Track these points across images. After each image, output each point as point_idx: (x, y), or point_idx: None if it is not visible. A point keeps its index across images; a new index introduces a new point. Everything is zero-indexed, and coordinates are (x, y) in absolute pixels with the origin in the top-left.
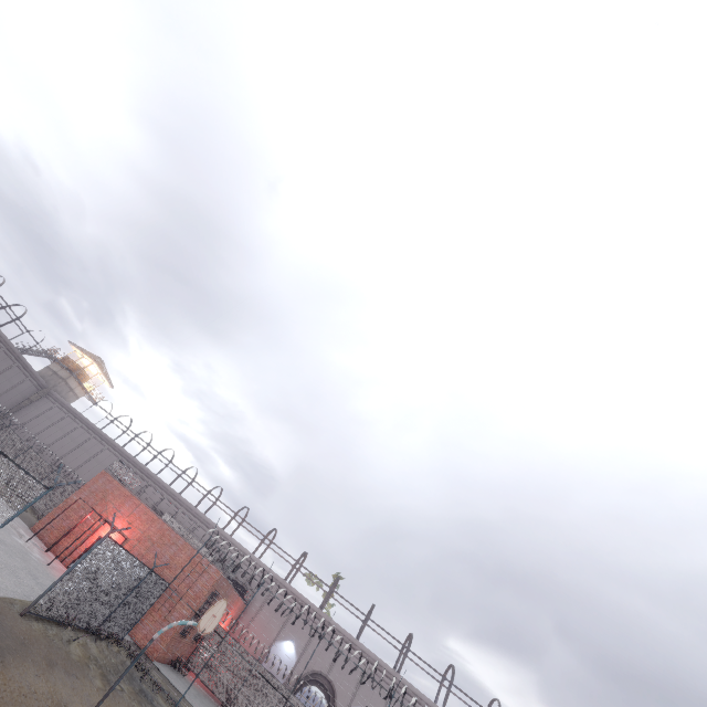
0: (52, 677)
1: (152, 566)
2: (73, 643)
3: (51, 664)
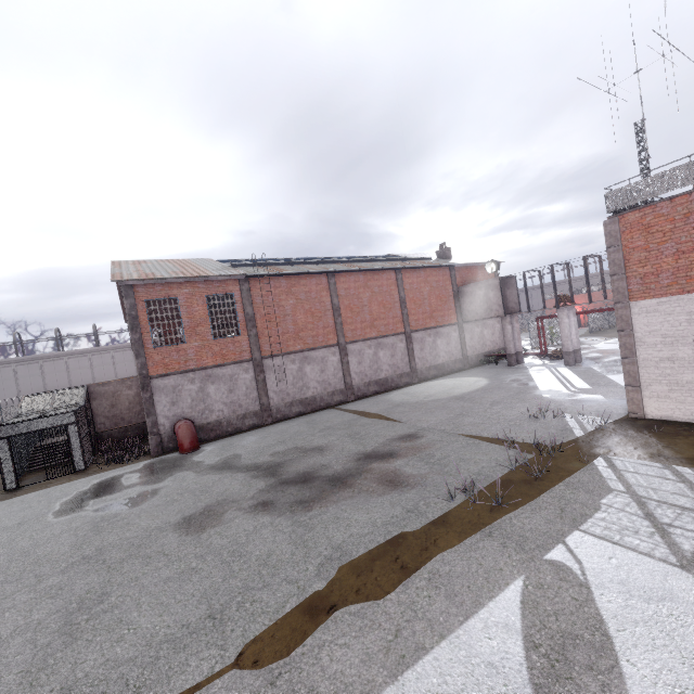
0: (612, 333)
1: (603, 305)
2: (608, 330)
3: (609, 333)
